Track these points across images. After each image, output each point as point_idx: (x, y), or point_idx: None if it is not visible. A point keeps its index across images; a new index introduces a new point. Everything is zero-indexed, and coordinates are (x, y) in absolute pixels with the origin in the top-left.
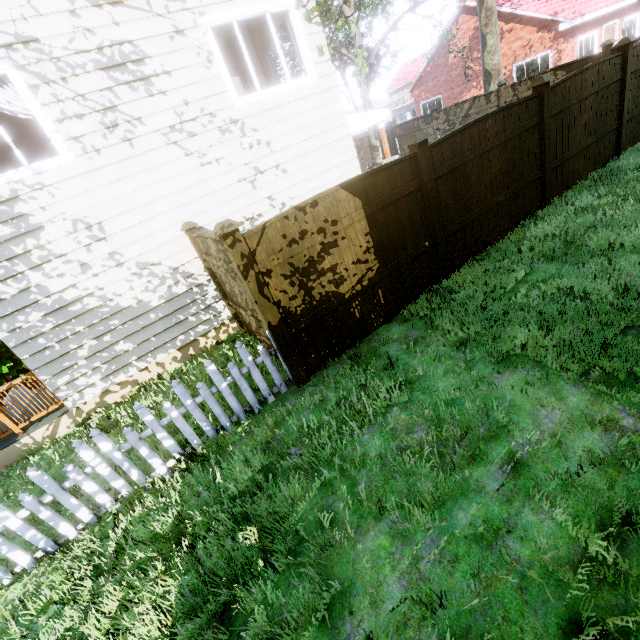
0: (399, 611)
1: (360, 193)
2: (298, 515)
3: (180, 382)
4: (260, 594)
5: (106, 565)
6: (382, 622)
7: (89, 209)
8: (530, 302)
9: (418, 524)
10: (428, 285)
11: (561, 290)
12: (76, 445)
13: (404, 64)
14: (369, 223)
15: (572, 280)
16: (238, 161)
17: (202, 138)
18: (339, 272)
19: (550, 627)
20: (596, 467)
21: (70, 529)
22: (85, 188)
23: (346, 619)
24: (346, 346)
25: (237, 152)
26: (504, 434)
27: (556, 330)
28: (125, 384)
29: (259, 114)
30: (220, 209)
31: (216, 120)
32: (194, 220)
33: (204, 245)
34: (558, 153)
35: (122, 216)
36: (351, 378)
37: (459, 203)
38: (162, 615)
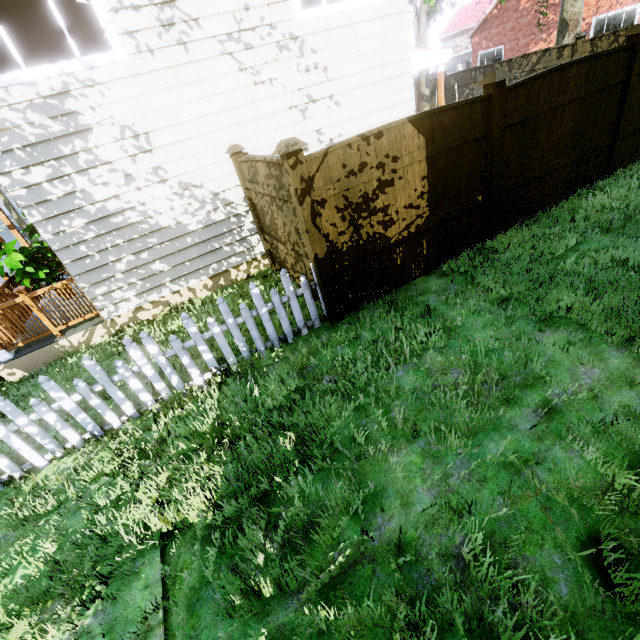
0: (428, 513)
1: (426, 131)
2: (333, 430)
3: (211, 308)
4: (297, 488)
5: (150, 451)
6: (412, 520)
7: (138, 116)
8: (579, 269)
9: (449, 449)
10: (472, 243)
11: (615, 260)
12: (127, 343)
13: (464, 5)
14: (428, 166)
15: (628, 252)
16: (292, 85)
17: (258, 52)
18: (390, 214)
19: (570, 539)
20: (630, 420)
21: (115, 419)
22: (135, 92)
23: (377, 514)
24: (382, 292)
25: (292, 74)
26: (540, 384)
27: (605, 297)
28: (157, 304)
29: (321, 33)
30: (267, 136)
31: (275, 33)
32: (240, 144)
33: (250, 171)
34: (634, 119)
35: (169, 129)
36: (386, 321)
37: (521, 159)
38: (208, 492)
